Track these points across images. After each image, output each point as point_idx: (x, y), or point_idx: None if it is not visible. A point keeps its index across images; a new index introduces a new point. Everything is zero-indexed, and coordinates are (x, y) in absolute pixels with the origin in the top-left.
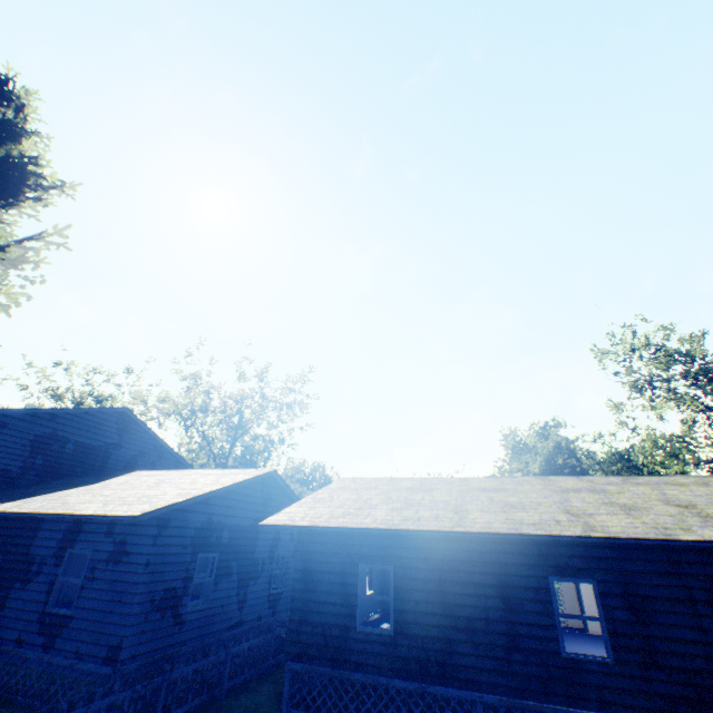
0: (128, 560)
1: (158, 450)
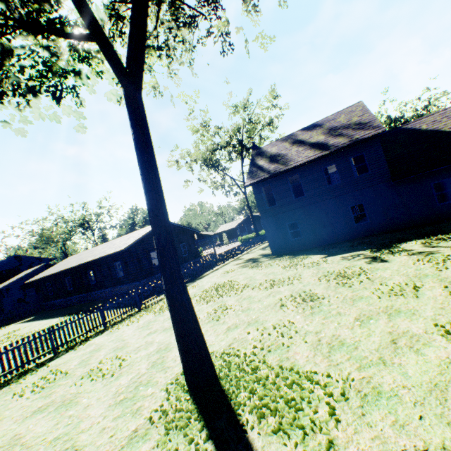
0: (5, 297)
1: (39, 259)
